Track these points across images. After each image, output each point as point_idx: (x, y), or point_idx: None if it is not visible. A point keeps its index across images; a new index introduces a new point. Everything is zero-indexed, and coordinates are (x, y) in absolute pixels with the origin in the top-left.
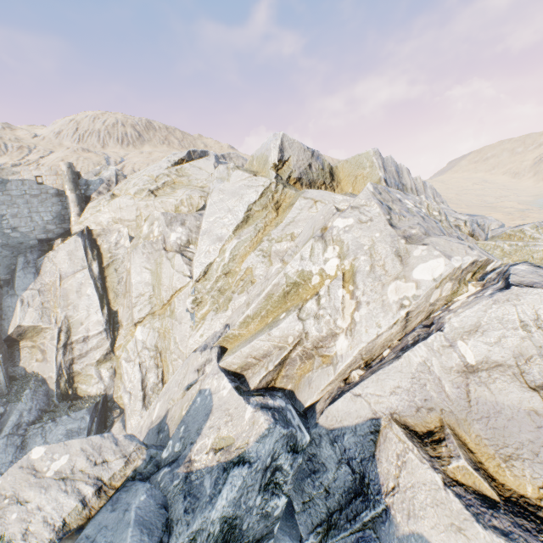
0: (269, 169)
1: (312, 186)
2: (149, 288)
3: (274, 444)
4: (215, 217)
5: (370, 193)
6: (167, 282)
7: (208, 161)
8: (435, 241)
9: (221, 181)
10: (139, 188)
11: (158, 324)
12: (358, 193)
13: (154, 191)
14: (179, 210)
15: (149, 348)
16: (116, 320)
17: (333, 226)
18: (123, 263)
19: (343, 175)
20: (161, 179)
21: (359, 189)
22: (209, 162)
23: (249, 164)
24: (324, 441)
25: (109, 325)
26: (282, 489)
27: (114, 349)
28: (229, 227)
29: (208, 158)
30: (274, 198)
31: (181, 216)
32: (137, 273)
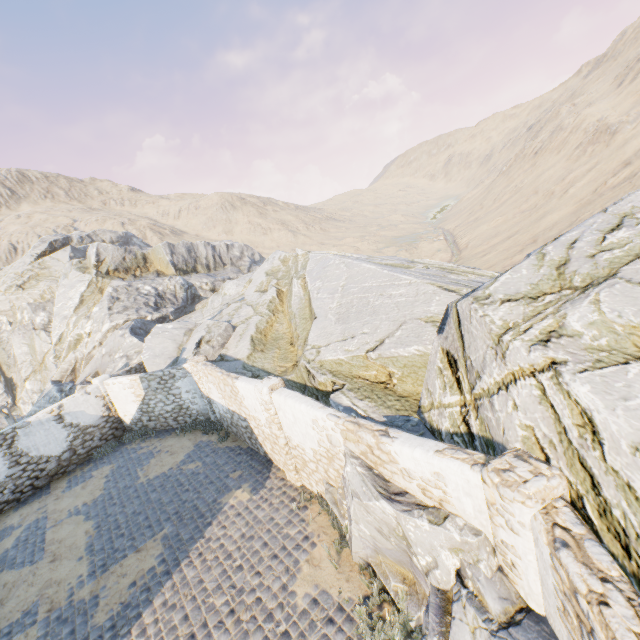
0: (92, 268)
1: (129, 271)
2: (29, 356)
3: (54, 391)
4: (62, 304)
5: (108, 294)
6: (40, 350)
7: (65, 252)
8: (114, 316)
9: (64, 278)
10: (8, 286)
11: (39, 376)
12: (164, 269)
13: (22, 285)
14: (44, 298)
15: (37, 392)
16: (13, 383)
17: (93, 311)
18: (9, 343)
19: (154, 258)
20: (27, 274)
21: (163, 267)
22: (66, 253)
23: (87, 260)
24: (76, 388)
25: (8, 388)
26: (57, 401)
27: (16, 403)
28: (71, 309)
29: (65, 249)
30: (98, 286)
31: (43, 304)
32: (18, 348)
